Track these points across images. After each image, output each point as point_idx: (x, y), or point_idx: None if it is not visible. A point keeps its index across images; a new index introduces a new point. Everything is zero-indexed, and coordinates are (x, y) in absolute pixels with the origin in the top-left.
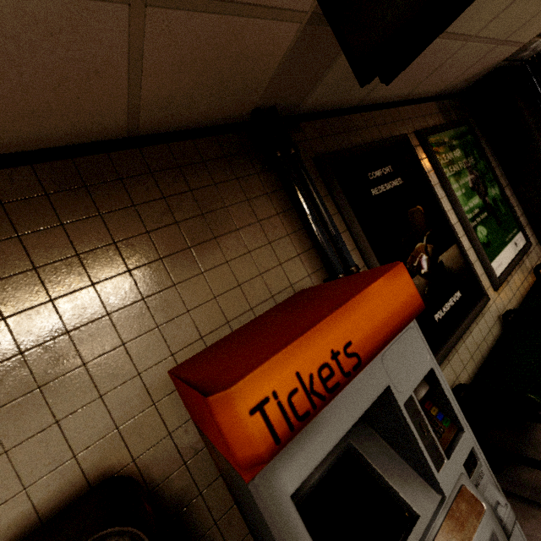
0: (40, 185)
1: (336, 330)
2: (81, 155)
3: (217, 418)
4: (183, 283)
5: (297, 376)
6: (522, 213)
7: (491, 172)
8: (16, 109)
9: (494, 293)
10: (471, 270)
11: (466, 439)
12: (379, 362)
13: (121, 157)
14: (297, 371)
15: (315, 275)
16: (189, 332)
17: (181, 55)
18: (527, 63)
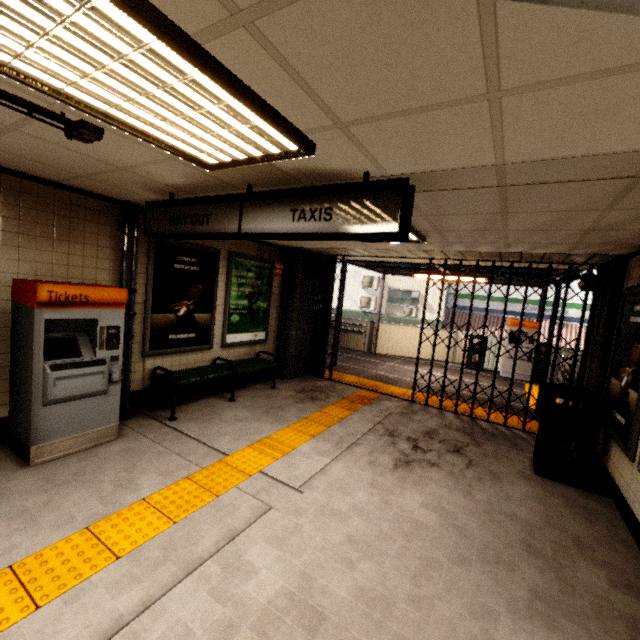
0: (1, 183)
1: (86, 291)
2: (26, 179)
3: (38, 289)
4: (41, 251)
5: (66, 293)
6: (277, 325)
7: (269, 295)
8: (15, 165)
9: (220, 348)
10: (211, 330)
11: (118, 352)
12: (100, 311)
13: (45, 188)
14: (67, 292)
15: (112, 283)
16: (32, 270)
17: (93, 184)
18: (322, 256)
